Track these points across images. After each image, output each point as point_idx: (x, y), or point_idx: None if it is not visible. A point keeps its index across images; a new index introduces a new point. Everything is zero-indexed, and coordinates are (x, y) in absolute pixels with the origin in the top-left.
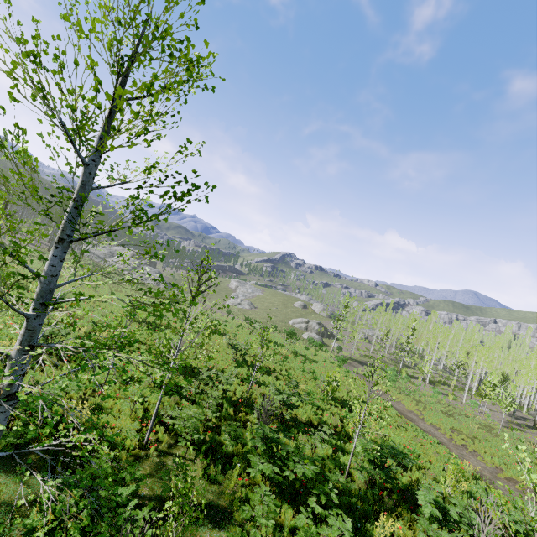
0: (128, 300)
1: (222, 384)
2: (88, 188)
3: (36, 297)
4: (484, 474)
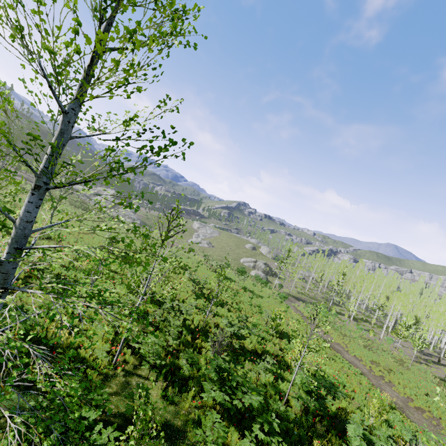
0: (107, 235)
1: (183, 314)
2: (66, 136)
3: (10, 241)
4: (397, 402)
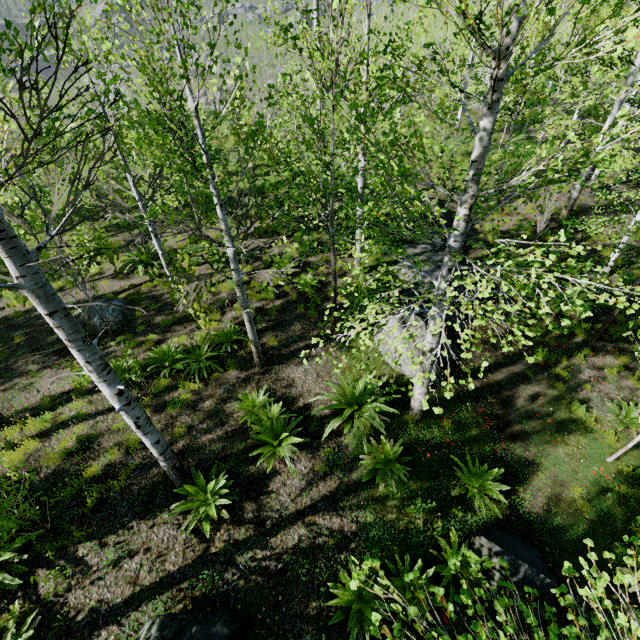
0: None
1: None
2: None
3: None
4: None
